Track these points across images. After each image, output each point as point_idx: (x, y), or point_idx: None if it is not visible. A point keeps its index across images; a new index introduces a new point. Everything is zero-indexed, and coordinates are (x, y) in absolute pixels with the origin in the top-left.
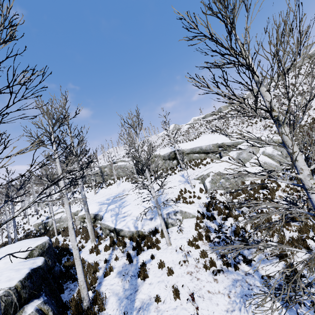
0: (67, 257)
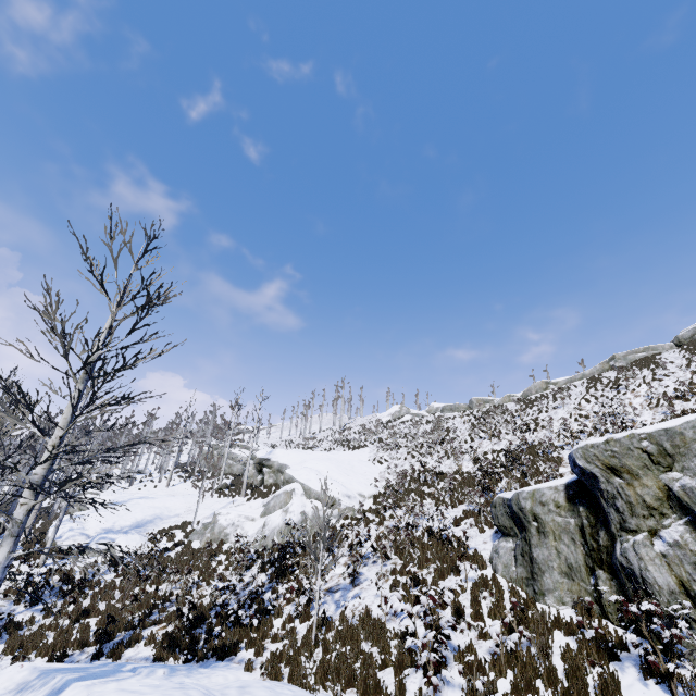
0: None
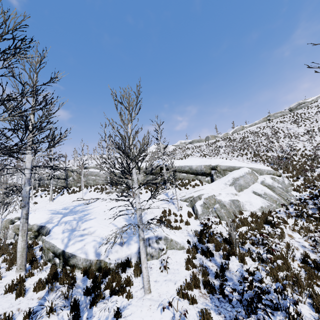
0: None
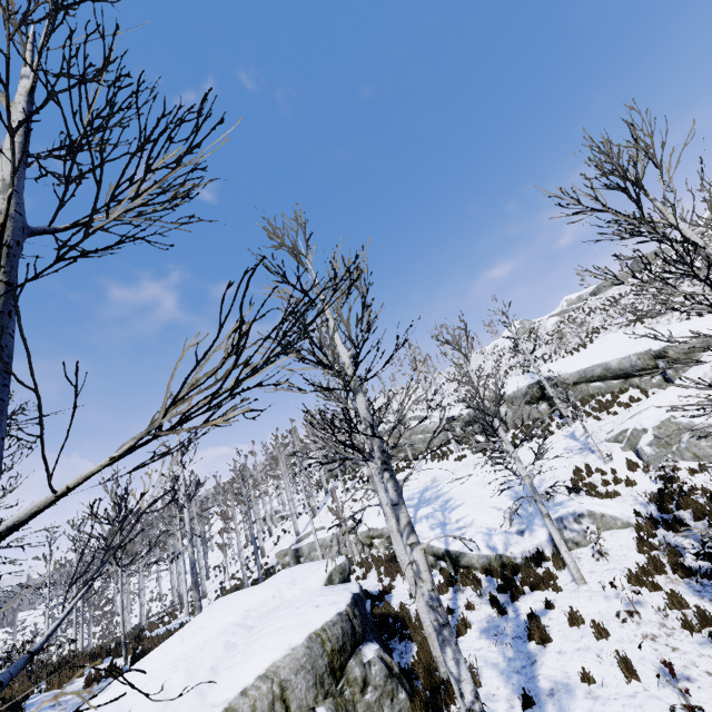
0: (371, 602)
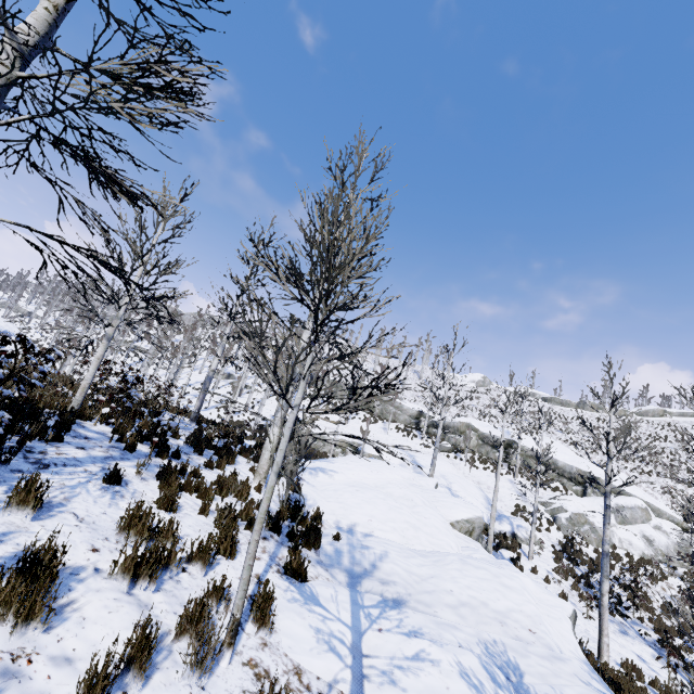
0: None
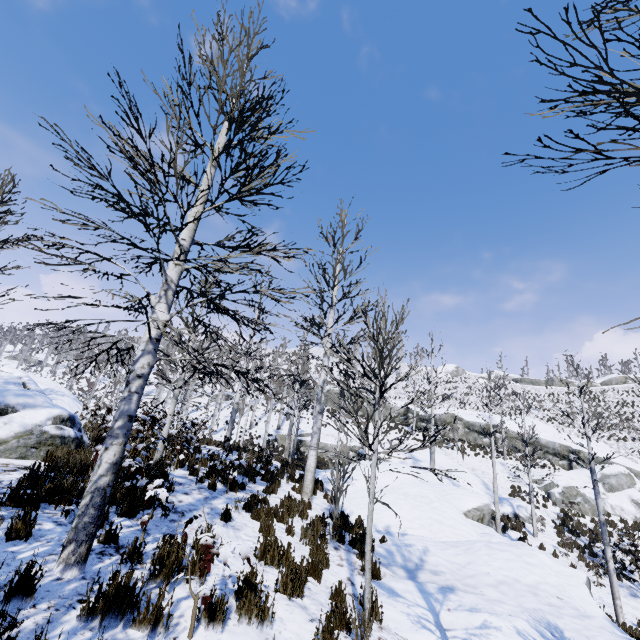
0: None
